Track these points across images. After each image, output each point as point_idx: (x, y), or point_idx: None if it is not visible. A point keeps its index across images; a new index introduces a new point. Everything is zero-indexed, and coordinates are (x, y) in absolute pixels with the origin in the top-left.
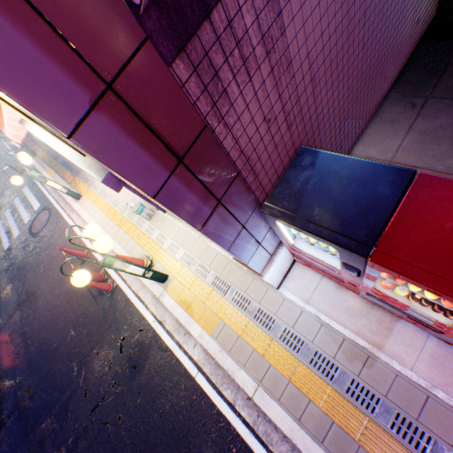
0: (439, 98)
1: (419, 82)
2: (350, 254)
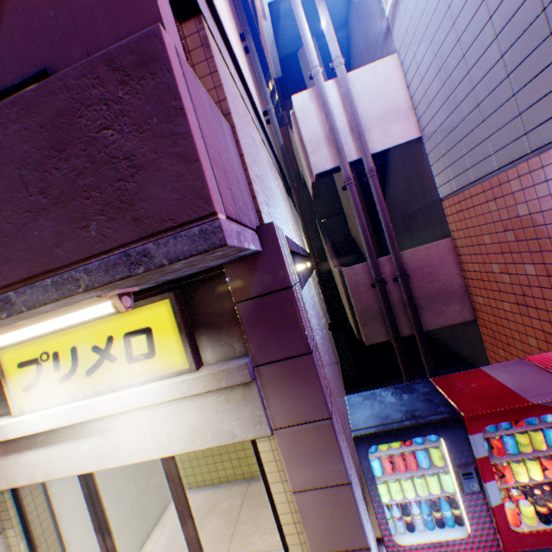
0: None
1: None
2: (451, 428)
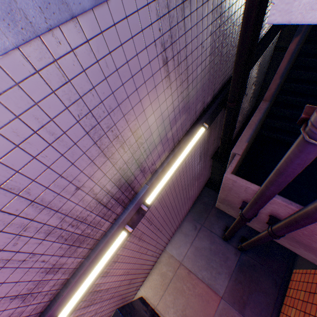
0: (206, 227)
1: (200, 212)
2: None
